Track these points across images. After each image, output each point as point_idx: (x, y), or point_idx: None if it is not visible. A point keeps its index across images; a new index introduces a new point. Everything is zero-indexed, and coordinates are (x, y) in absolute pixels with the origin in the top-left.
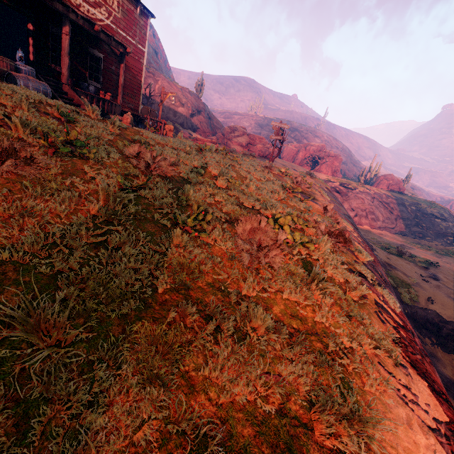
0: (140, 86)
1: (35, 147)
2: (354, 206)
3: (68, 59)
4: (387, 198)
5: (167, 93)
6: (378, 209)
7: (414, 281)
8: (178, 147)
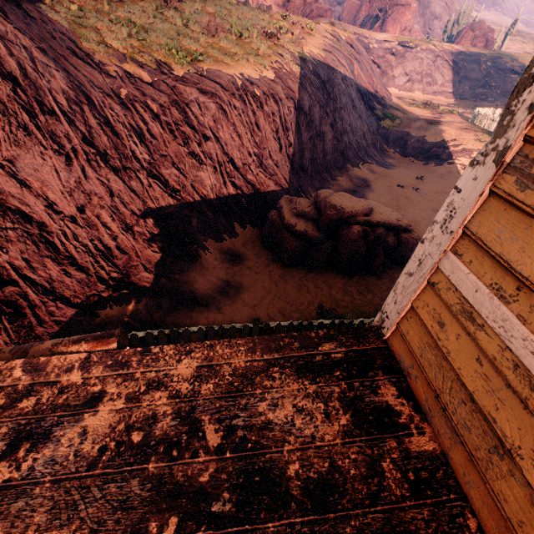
0: None
1: None
2: (409, 70)
3: None
4: (458, 56)
5: None
6: (439, 71)
7: (407, 116)
8: None
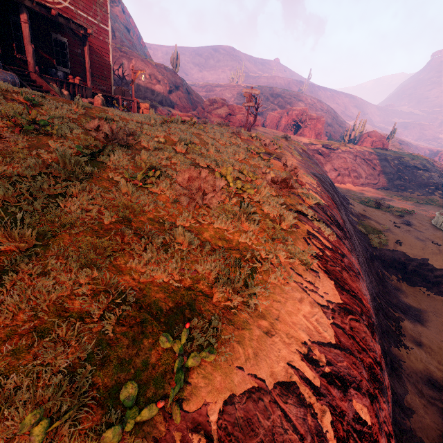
0: (109, 66)
1: (4, 128)
2: (336, 166)
3: (31, 48)
4: (370, 155)
5: (137, 71)
6: (361, 167)
7: (386, 227)
8: (143, 121)
